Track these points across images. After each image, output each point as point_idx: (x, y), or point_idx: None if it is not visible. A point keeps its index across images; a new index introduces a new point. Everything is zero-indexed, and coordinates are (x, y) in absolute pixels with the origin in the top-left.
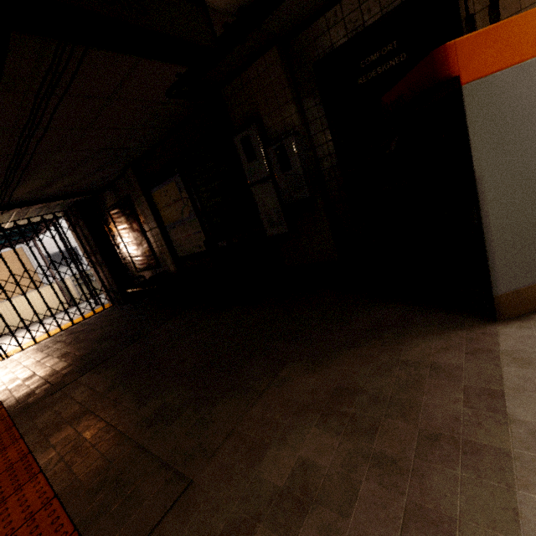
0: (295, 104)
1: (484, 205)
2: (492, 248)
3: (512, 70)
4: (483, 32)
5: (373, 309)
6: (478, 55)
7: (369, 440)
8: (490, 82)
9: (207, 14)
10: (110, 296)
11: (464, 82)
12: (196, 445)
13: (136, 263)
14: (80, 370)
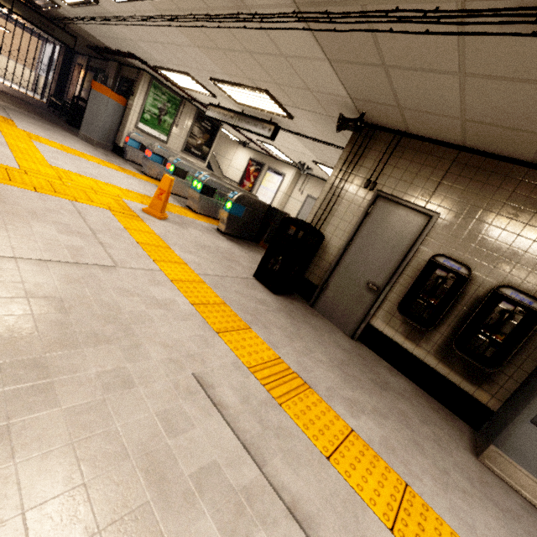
0: (113, 80)
1: (86, 112)
2: (83, 121)
3: (100, 94)
4: (98, 84)
5: (77, 134)
6: (96, 87)
7: (27, 115)
8: (96, 92)
9: (76, 41)
10: (48, 99)
11: (92, 89)
12: (5, 101)
13: (68, 95)
14: (0, 91)
